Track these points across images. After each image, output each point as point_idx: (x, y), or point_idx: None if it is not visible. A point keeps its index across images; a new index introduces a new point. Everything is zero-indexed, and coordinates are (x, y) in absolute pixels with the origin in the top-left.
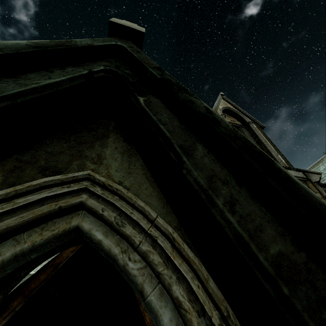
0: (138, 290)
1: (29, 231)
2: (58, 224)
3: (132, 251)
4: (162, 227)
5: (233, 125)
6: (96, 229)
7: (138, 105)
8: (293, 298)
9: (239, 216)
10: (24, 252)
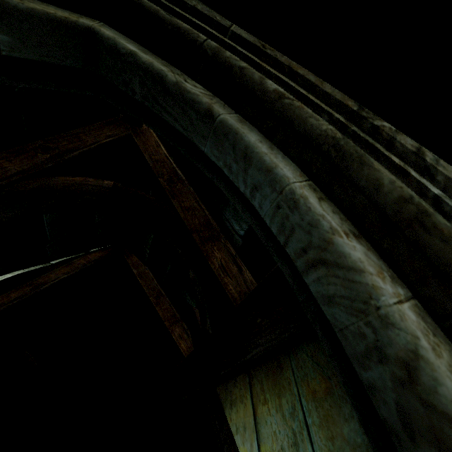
0: (203, 111)
1: None
2: (55, 9)
3: (190, 79)
4: (244, 34)
5: None
6: (125, 42)
7: None
8: None
9: None
10: None
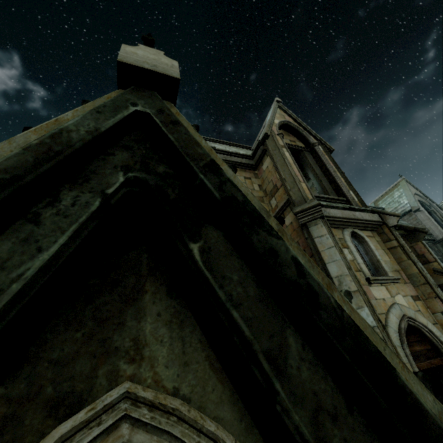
0: None
1: None
2: None
3: None
4: None
5: (293, 147)
6: None
7: (191, 262)
8: None
9: None
10: None
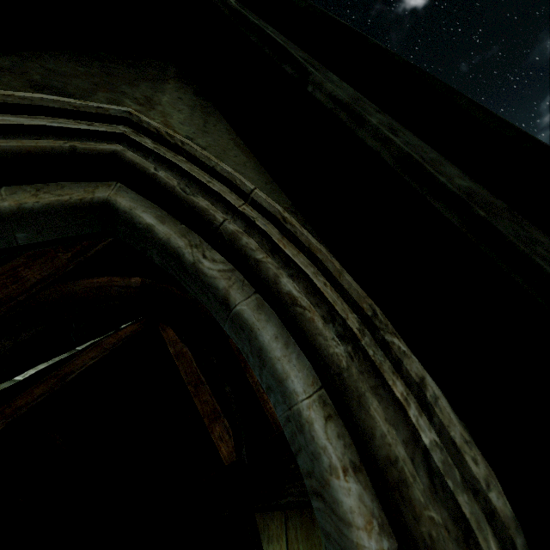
0: (220, 299)
1: (12, 187)
2: (70, 190)
3: (209, 249)
4: (265, 203)
5: None
6: (142, 210)
7: (224, 6)
8: (492, 221)
9: (405, 141)
10: (2, 213)
